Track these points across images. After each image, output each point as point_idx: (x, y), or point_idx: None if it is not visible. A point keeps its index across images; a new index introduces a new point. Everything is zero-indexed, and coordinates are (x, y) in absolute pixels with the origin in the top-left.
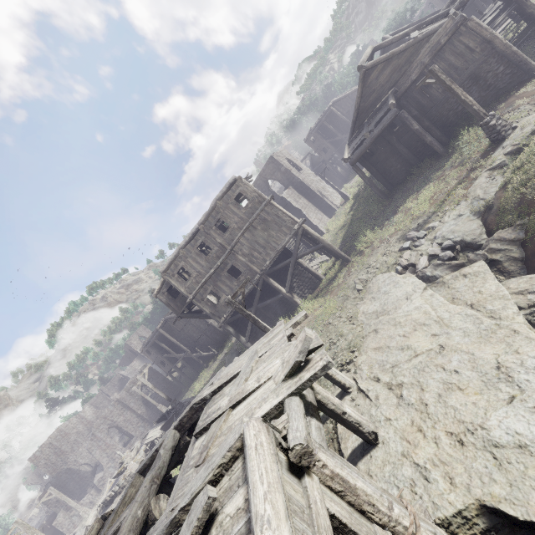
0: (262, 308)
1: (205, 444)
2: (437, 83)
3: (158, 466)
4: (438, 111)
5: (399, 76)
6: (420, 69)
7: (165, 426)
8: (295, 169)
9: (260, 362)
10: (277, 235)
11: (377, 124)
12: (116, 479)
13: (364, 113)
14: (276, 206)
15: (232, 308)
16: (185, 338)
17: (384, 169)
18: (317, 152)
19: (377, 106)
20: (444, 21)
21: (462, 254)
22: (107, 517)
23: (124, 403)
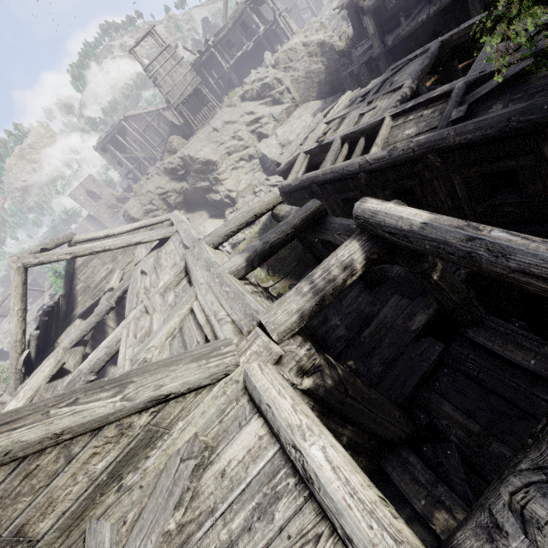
0: None
1: None
2: None
3: None
4: None
5: None
6: None
7: None
8: None
9: None
10: None
11: None
12: None
13: None
14: None
15: None
16: None
17: None
18: None
19: None
20: None
21: None
22: None
23: None
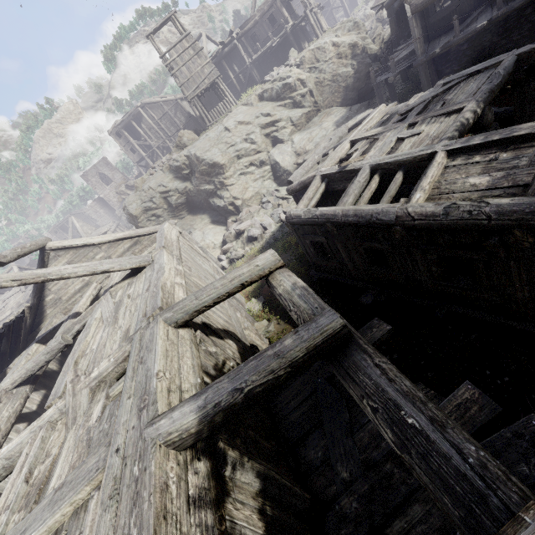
0: None
1: None
2: None
3: None
4: None
5: None
6: None
7: None
8: None
9: None
10: None
11: None
12: None
13: None
14: None
15: None
16: None
17: None
18: None
19: None
20: None
21: None
22: None
23: None
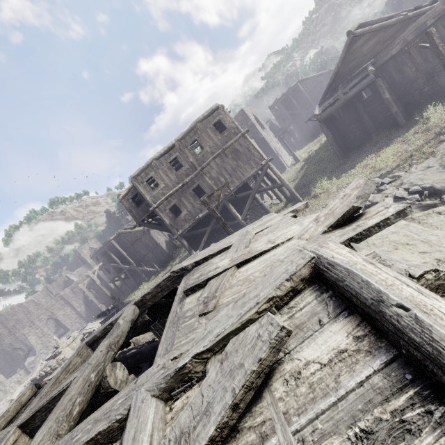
0: (215, 232)
1: (207, 295)
2: (429, 47)
3: (116, 333)
4: (406, 88)
5: (381, 49)
6: (402, 46)
7: (104, 321)
8: (260, 126)
9: (259, 236)
10: (245, 166)
11: (350, 90)
12: (48, 362)
13: (340, 77)
14: (249, 140)
15: (191, 224)
16: (133, 252)
17: (344, 133)
18: (277, 120)
19: (354, 73)
20: (435, 4)
21: (429, 199)
22: (41, 386)
23: (67, 299)
